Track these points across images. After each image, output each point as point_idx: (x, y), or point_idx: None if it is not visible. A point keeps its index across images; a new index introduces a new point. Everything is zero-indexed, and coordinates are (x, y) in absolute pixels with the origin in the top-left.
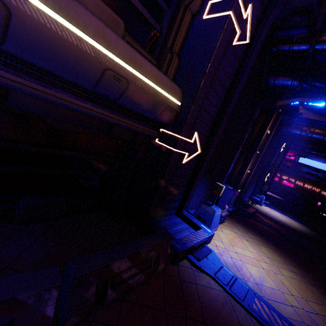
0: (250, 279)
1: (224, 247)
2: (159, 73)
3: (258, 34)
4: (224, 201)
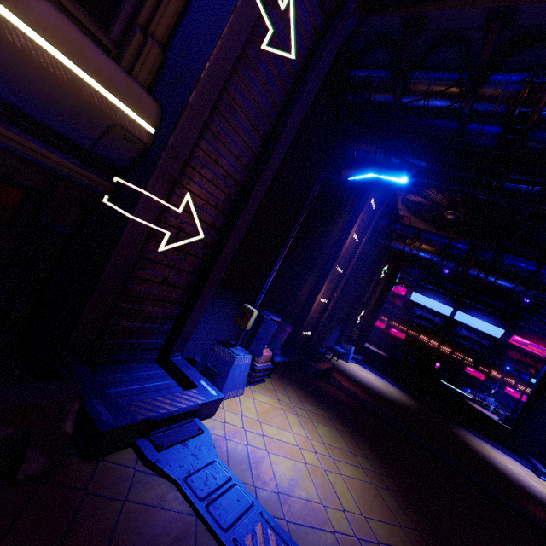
0: (269, 484)
1: (242, 425)
2: (91, 46)
3: (317, 57)
4: (262, 341)
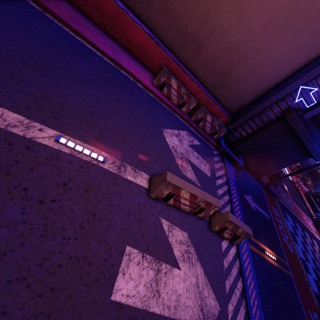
0: None
1: None
2: None
3: None
4: None
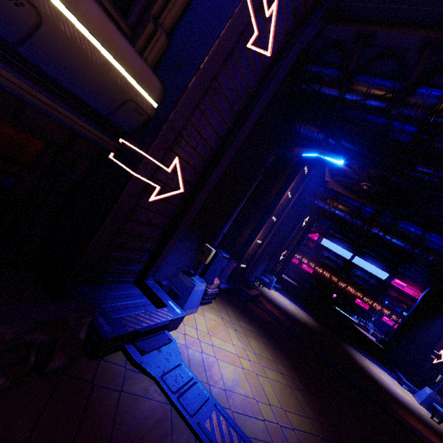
0: (219, 383)
1: (197, 336)
2: (119, 36)
3: (285, 54)
4: (214, 273)
